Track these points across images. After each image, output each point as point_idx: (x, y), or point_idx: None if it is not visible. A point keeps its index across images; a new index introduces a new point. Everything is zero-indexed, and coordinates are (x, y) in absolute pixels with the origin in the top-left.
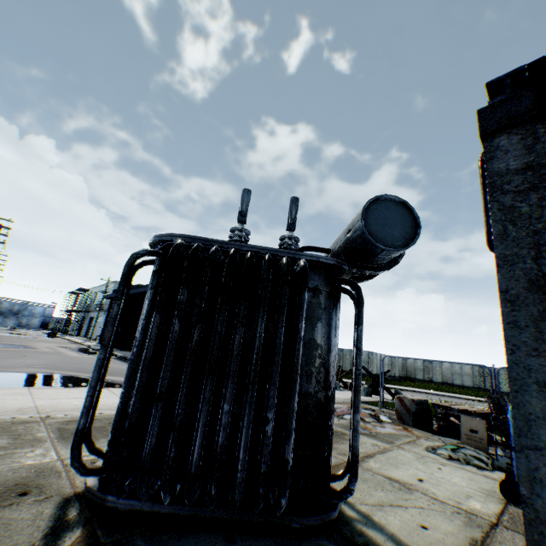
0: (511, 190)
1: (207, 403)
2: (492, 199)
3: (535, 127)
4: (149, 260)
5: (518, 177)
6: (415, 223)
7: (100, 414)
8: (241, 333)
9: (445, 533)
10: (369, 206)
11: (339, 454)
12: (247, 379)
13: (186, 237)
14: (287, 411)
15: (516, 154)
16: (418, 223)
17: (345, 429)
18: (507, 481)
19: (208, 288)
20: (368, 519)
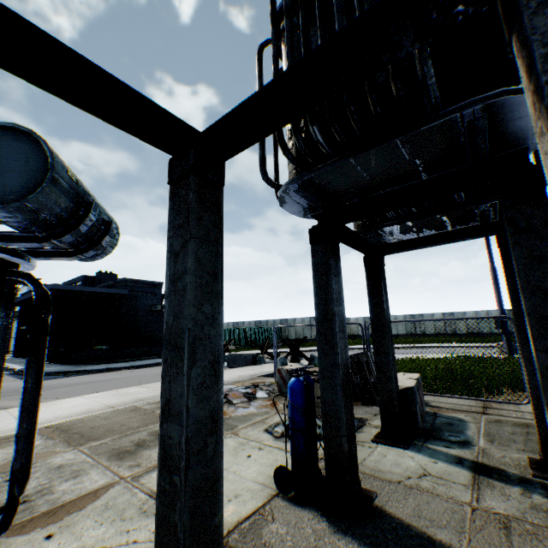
0: None
1: None
2: None
3: None
4: None
5: None
6: (49, 163)
7: None
8: None
9: None
10: None
11: (128, 467)
12: None
13: None
14: None
15: None
16: (50, 164)
17: None
18: (280, 469)
19: None
20: None
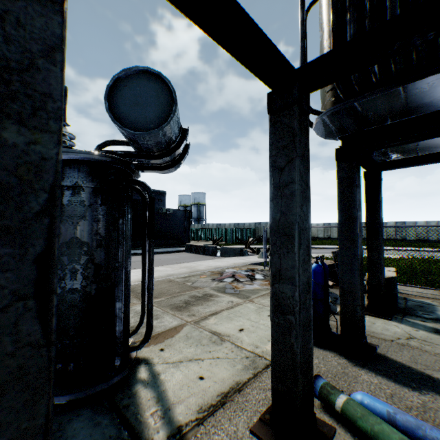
0: None
1: None
2: None
3: None
4: None
5: None
6: (172, 99)
7: None
8: None
9: (216, 381)
10: (117, 84)
11: (188, 316)
12: None
13: None
14: None
15: None
16: (174, 99)
17: (216, 291)
18: None
19: None
20: (153, 378)
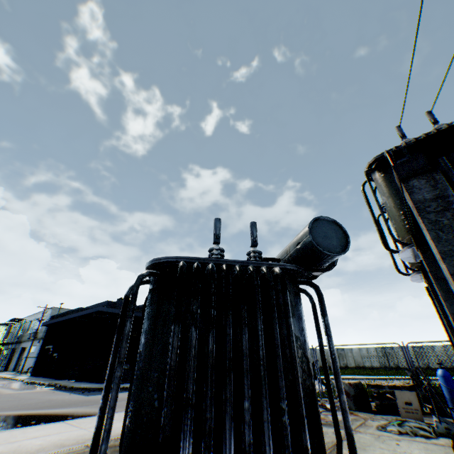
0: (432, 211)
1: (230, 403)
2: (421, 216)
3: (432, 175)
4: (143, 280)
5: (433, 203)
6: (344, 234)
7: (70, 449)
8: (246, 333)
9: None
10: (312, 225)
11: None
12: (258, 374)
13: (182, 258)
14: (297, 399)
15: (427, 190)
16: (347, 235)
17: None
18: None
19: (214, 298)
20: None
